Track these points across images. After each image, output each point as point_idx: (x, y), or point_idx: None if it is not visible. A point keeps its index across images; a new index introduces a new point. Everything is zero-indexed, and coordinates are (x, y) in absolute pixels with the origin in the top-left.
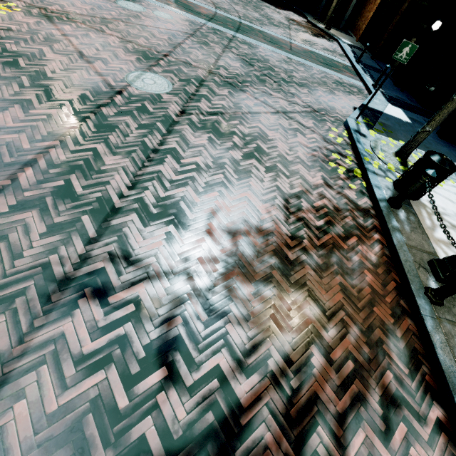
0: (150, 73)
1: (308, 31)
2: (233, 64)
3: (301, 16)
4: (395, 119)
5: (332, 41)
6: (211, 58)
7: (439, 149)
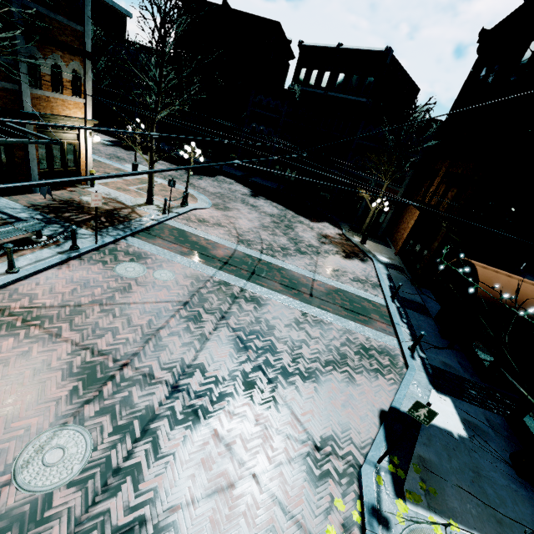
0: (71, 427)
1: (340, 251)
2: (219, 354)
3: (336, 227)
4: (441, 435)
5: (366, 261)
6: (191, 351)
7: (520, 518)
